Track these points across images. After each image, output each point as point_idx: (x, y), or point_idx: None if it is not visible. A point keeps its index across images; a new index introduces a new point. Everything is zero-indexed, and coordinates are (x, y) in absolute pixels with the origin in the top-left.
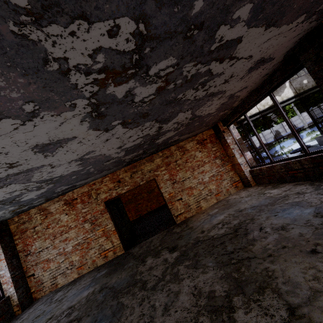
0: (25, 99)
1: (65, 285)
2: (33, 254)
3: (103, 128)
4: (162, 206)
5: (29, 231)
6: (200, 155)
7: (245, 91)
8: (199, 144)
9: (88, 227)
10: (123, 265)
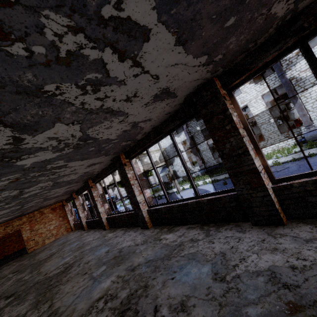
0: None
1: None
2: None
3: None
4: None
5: None
6: (51, 215)
7: (63, 198)
8: (52, 210)
9: None
10: None
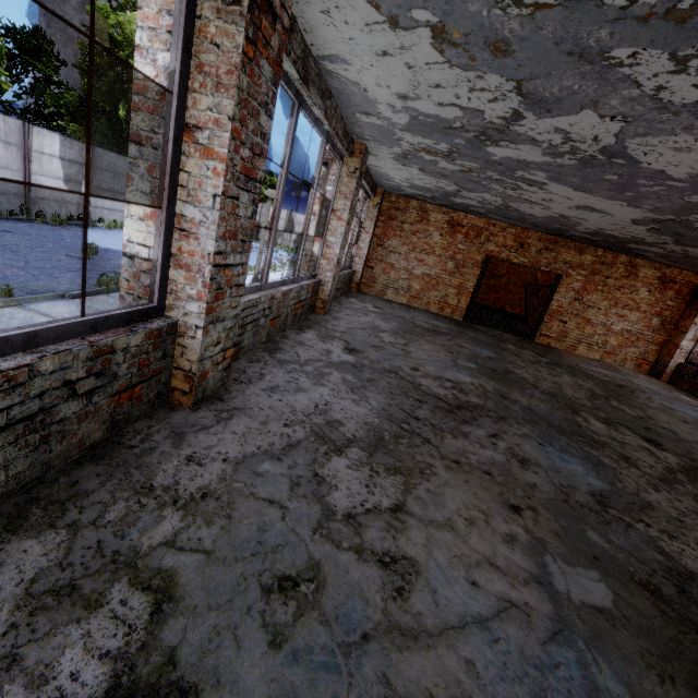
0: (655, 207)
1: (394, 301)
2: (384, 248)
3: (637, 222)
4: (490, 307)
5: (395, 222)
6: (644, 295)
7: None
8: (660, 280)
9: (450, 267)
10: (474, 331)
